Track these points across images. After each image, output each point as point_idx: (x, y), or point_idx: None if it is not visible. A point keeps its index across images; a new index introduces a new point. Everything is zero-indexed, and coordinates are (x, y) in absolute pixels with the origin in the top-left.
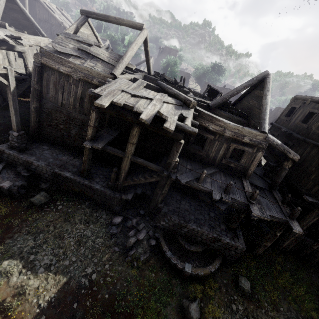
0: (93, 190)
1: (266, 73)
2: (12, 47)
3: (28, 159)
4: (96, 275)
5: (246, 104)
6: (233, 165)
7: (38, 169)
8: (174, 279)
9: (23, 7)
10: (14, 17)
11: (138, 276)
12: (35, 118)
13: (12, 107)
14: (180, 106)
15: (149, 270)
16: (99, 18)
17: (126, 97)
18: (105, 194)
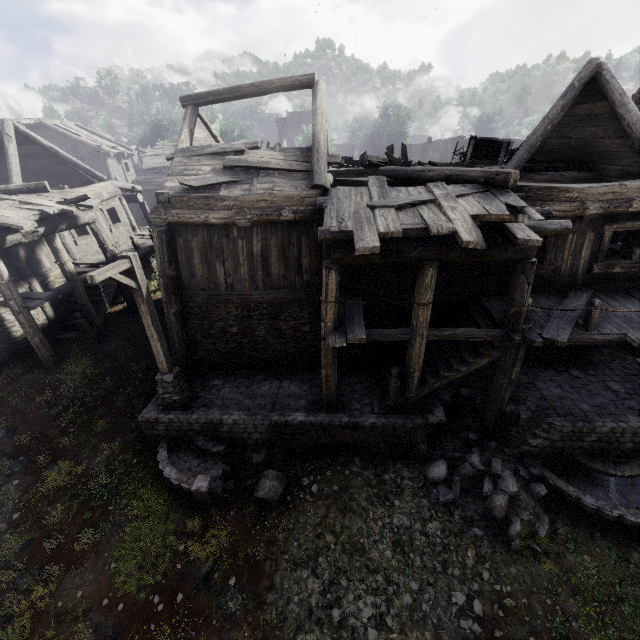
0: (364, 428)
1: (595, 62)
2: (74, 219)
3: (210, 417)
4: (481, 604)
5: (561, 144)
6: (618, 270)
7: (235, 430)
8: (632, 551)
9: (49, 144)
10: (37, 168)
11: (559, 573)
12: (179, 335)
13: (151, 329)
14: (484, 193)
15: (572, 552)
16: (222, 99)
17: (394, 217)
18: (393, 428)
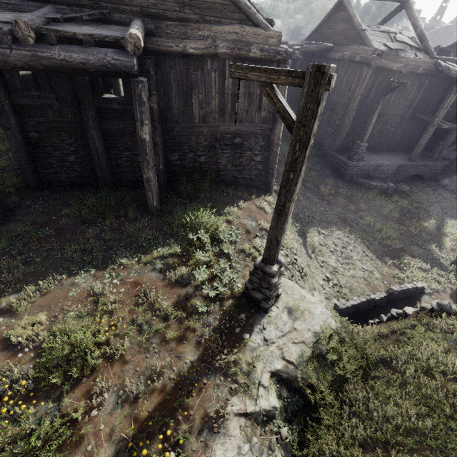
0: (428, 166)
1: None
2: None
3: (378, 163)
4: None
5: None
6: None
7: (384, 169)
8: None
9: None
10: None
11: None
12: (348, 129)
13: (375, 118)
14: None
15: None
16: None
17: None
18: (437, 166)
